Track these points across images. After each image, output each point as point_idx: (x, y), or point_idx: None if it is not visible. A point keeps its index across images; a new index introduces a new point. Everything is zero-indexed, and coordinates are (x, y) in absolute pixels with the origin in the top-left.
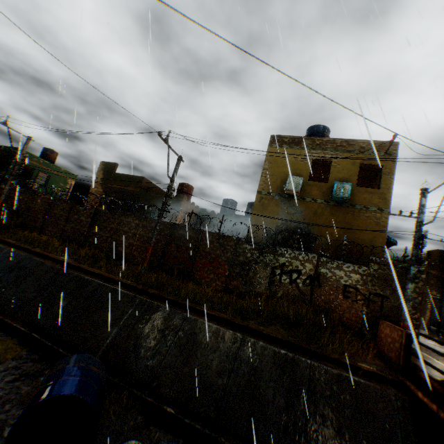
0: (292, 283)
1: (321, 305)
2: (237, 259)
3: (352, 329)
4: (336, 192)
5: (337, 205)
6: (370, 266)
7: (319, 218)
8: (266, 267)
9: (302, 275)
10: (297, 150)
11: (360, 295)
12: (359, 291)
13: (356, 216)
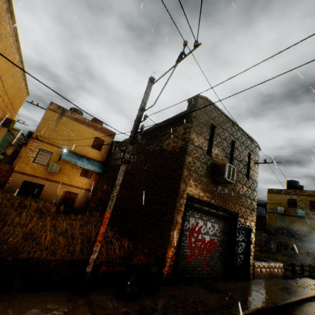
0: (285, 249)
1: (298, 259)
2: (262, 239)
3: (307, 267)
4: (298, 213)
5: (302, 218)
6: (314, 244)
7: (295, 223)
8: (273, 243)
9: (289, 246)
10: (279, 195)
11: (313, 255)
12: (313, 254)
13: (311, 223)
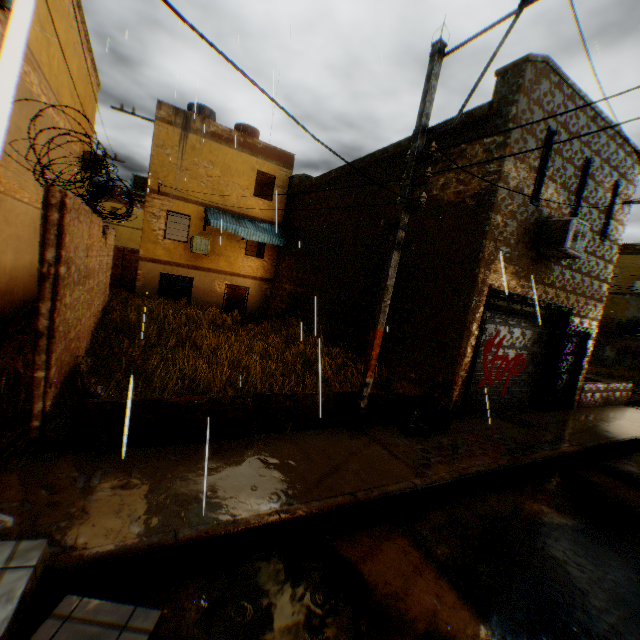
0: (632, 359)
1: None
2: None
3: None
4: None
5: None
6: None
7: None
8: (610, 349)
9: None
10: None
11: None
12: None
13: None
